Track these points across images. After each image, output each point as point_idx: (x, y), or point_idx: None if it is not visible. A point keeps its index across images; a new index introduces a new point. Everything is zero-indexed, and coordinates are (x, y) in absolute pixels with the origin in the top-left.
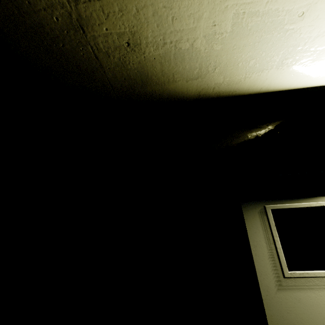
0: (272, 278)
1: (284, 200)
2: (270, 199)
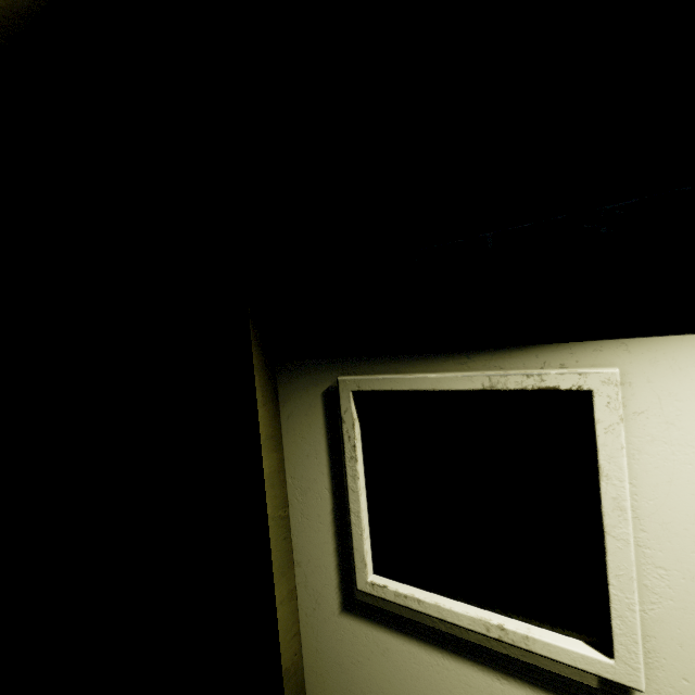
0: (331, 578)
1: (404, 360)
2: (361, 356)
